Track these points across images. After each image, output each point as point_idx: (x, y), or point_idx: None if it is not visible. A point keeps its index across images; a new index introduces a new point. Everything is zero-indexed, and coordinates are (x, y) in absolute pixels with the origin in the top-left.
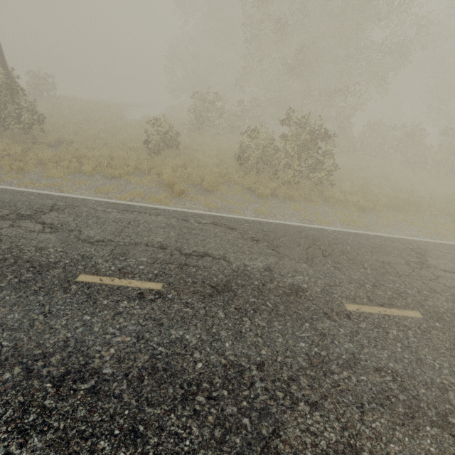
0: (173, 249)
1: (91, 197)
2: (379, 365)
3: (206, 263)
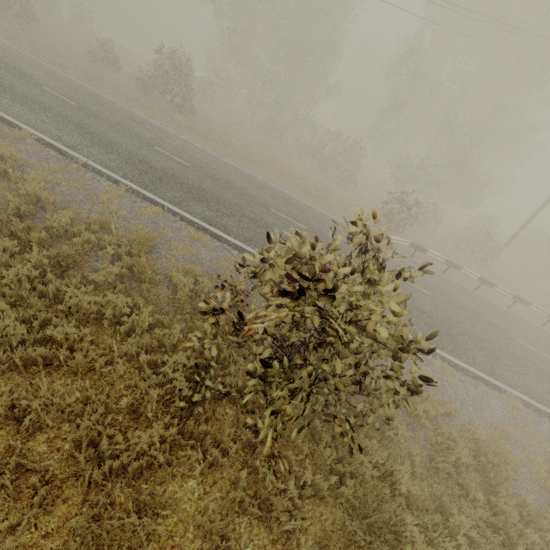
0: (1, 54)
1: (0, 40)
2: (16, 85)
3: (8, 60)
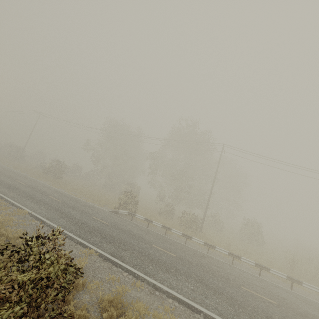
0: None
1: None
2: None
3: None
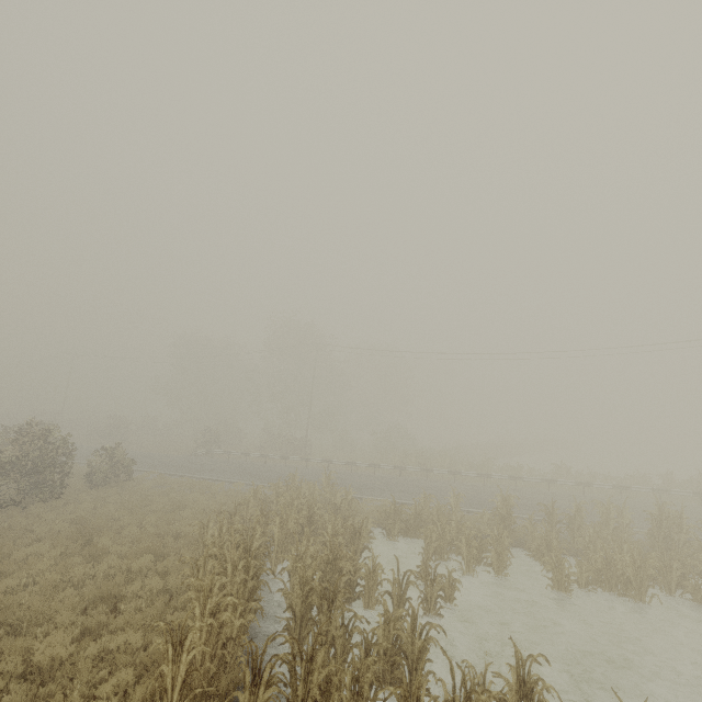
0: None
1: None
2: None
3: None
